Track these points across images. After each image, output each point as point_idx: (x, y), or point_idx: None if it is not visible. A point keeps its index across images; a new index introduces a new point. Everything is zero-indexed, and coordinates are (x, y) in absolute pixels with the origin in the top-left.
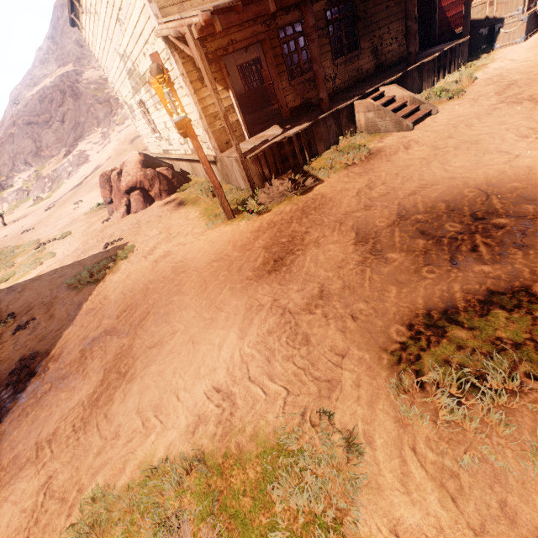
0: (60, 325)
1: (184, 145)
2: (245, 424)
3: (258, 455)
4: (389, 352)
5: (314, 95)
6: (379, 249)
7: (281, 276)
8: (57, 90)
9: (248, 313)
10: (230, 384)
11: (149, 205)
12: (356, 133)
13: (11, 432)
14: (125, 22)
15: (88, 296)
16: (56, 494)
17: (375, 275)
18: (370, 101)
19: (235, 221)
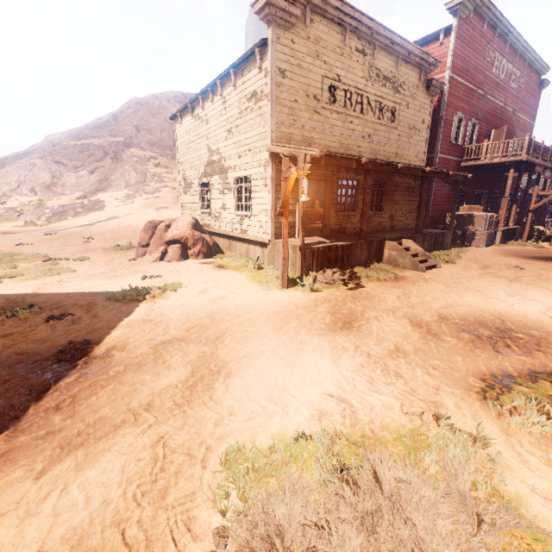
0: (113, 324)
1: (235, 225)
2: (373, 418)
3: (395, 438)
4: (474, 392)
5: (348, 227)
6: (434, 333)
7: (354, 332)
8: (102, 149)
9: (334, 350)
10: (341, 393)
11: (183, 259)
12: (378, 262)
13: (85, 397)
14: (236, 134)
15: (139, 309)
16: (179, 450)
17: (439, 346)
18: (395, 243)
19: (289, 290)
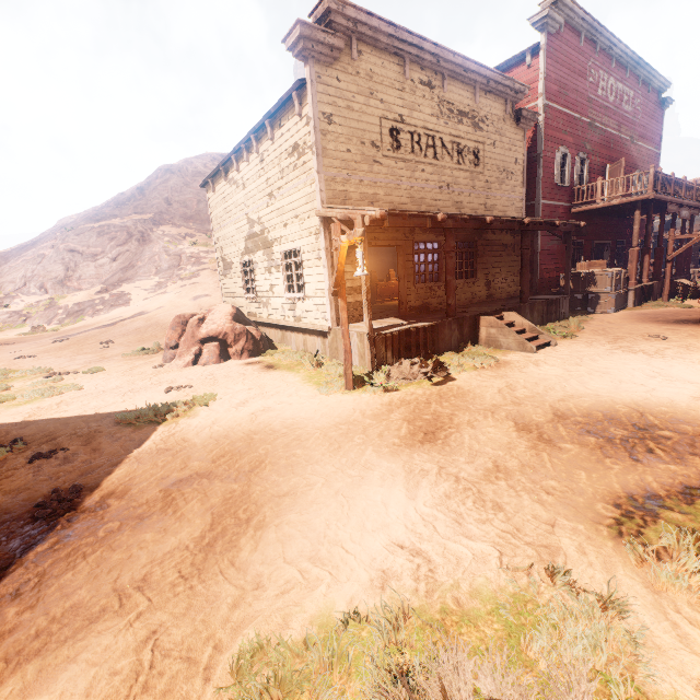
0: (116, 460)
1: (287, 311)
2: (458, 580)
3: (490, 611)
4: (605, 525)
5: (433, 302)
6: (547, 438)
7: (439, 446)
8: (125, 231)
9: (410, 475)
10: (416, 541)
11: (223, 361)
12: (474, 344)
13: (58, 575)
14: (279, 198)
15: (155, 435)
16: (174, 652)
17: (554, 459)
18: (494, 318)
19: (356, 392)
